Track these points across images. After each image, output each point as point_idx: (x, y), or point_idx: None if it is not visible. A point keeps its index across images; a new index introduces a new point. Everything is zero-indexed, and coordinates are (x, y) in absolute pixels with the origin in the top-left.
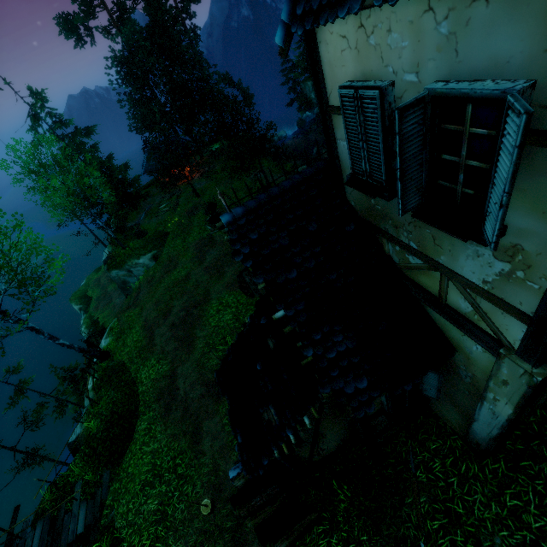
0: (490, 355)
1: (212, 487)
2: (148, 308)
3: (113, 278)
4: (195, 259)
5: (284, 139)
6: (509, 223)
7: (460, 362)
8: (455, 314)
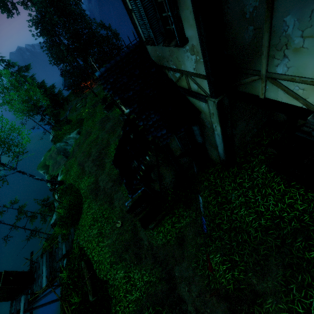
0: (207, 105)
1: (121, 217)
2: (79, 156)
3: (58, 148)
4: (100, 129)
5: None
6: (187, 36)
7: (204, 118)
8: (194, 93)
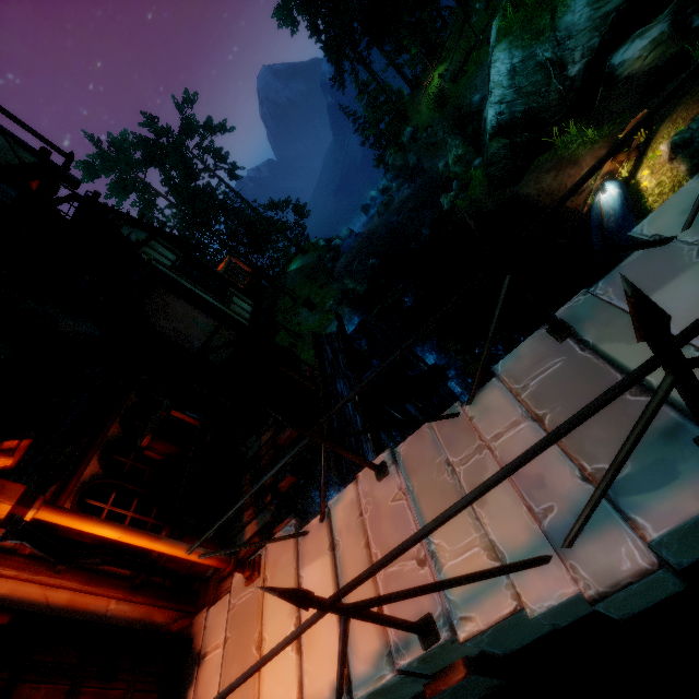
0: None
1: None
2: None
3: None
4: None
5: (349, 239)
6: None
7: None
8: None
